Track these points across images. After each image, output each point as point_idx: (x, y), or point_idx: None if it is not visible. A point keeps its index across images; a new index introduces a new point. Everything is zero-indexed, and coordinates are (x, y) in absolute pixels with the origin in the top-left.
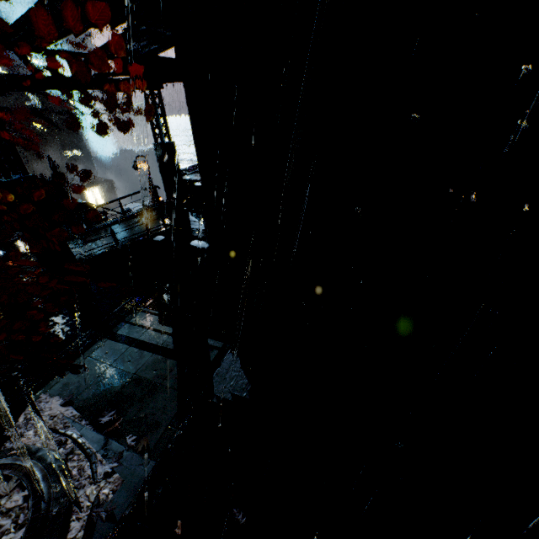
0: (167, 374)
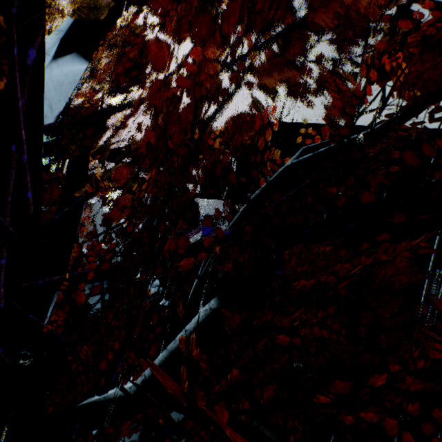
0: None
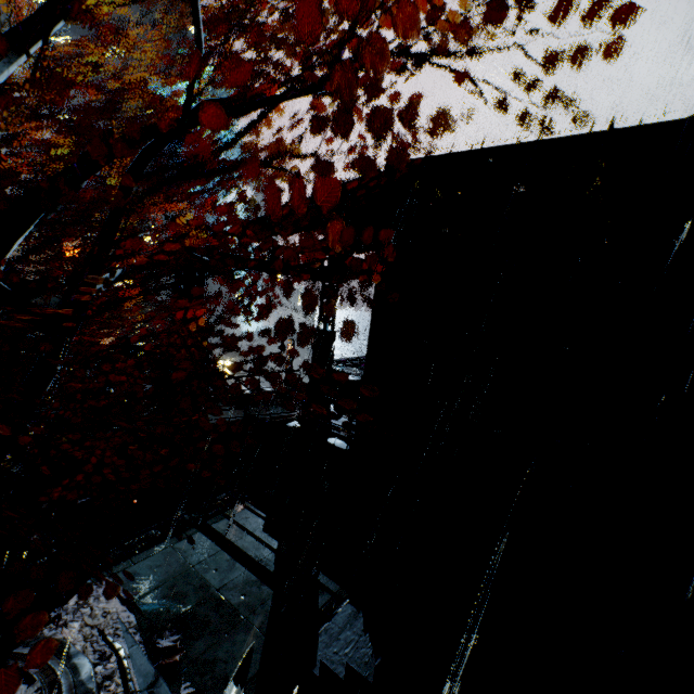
0: (257, 605)
